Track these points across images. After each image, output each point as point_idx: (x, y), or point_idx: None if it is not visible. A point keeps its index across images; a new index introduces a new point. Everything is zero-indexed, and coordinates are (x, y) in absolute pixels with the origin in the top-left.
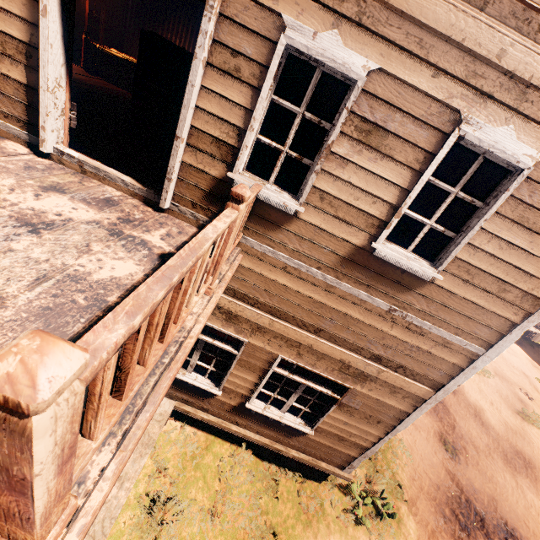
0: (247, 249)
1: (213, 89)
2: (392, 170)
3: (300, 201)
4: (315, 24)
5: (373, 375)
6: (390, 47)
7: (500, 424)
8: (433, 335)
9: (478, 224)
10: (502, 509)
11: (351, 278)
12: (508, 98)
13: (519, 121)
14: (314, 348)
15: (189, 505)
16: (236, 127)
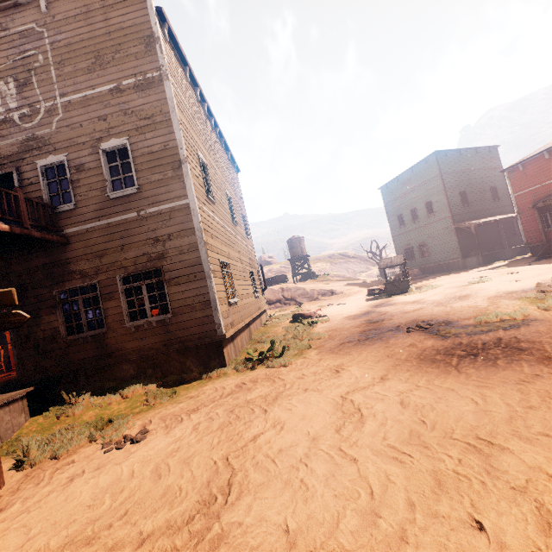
0: (69, 235)
1: (27, 192)
2: (94, 171)
3: (73, 202)
4: (46, 158)
5: (165, 251)
6: (68, 148)
7: (440, 296)
8: (164, 210)
9: (132, 164)
10: (422, 319)
11: (114, 214)
12: (106, 135)
13: (114, 136)
14: (128, 259)
15: (97, 395)
16: (40, 197)
